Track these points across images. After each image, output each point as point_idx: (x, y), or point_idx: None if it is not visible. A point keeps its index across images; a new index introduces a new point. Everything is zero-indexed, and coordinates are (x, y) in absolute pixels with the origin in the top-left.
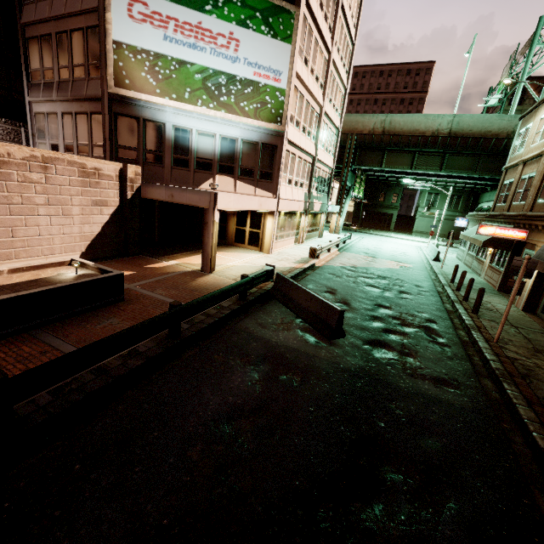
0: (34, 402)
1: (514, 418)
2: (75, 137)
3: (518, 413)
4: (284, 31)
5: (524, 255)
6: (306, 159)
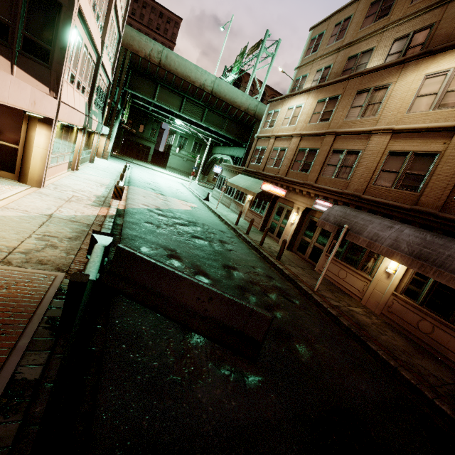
0: None
1: (399, 381)
2: None
3: (404, 377)
4: None
5: (278, 206)
6: (91, 54)
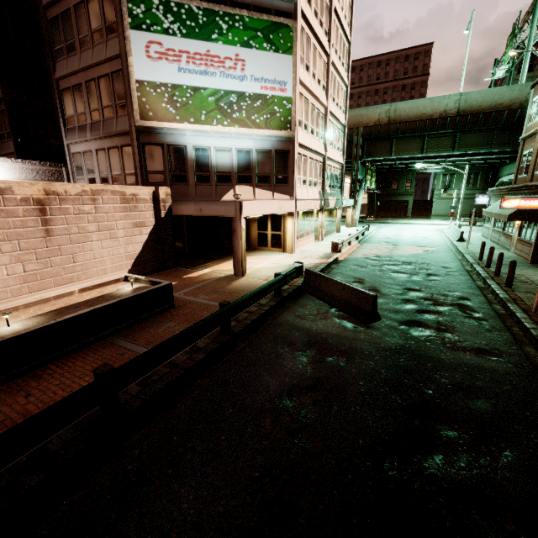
0: (127, 392)
1: None
2: (109, 169)
3: None
4: (284, 45)
5: None
6: (317, 159)
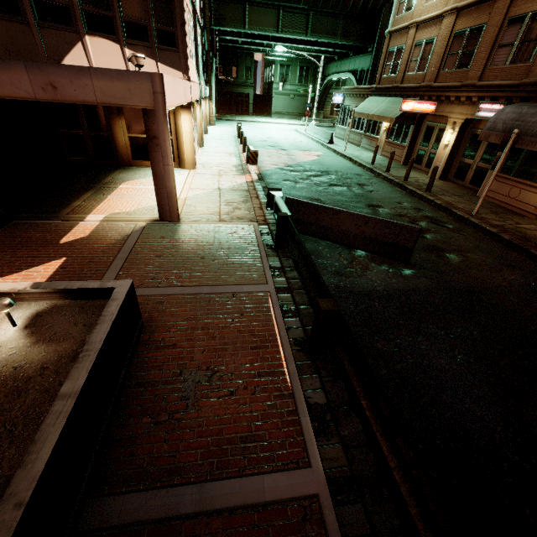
0: None
1: None
2: None
3: None
4: None
5: (426, 127)
6: (189, 9)
